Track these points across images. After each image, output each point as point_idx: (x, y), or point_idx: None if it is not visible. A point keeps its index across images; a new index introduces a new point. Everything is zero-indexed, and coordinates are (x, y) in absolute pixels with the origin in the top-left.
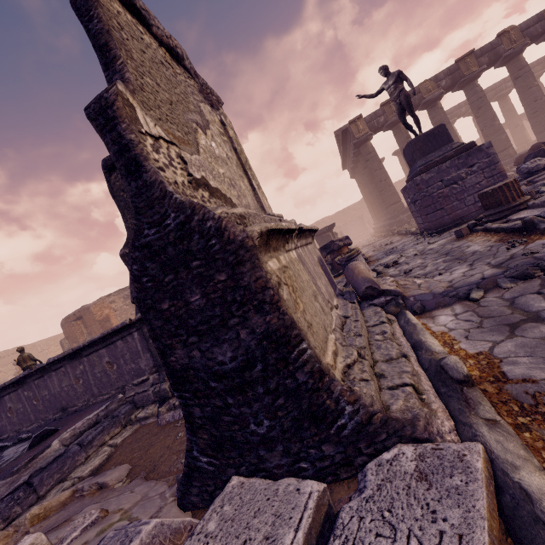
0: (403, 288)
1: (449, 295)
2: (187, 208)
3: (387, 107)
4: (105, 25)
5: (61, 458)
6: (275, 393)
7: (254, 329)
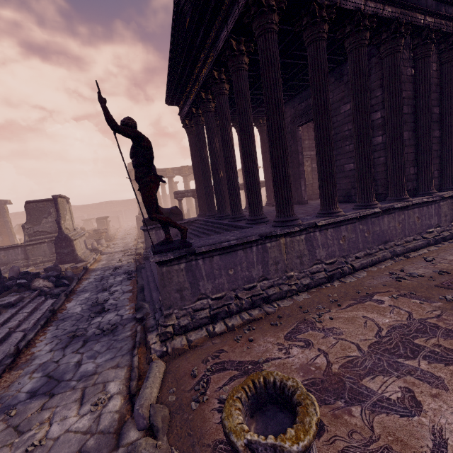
0: (104, 250)
1: (110, 253)
2: (66, 235)
3: None
4: (59, 207)
5: (2, 272)
6: (71, 256)
7: (71, 249)
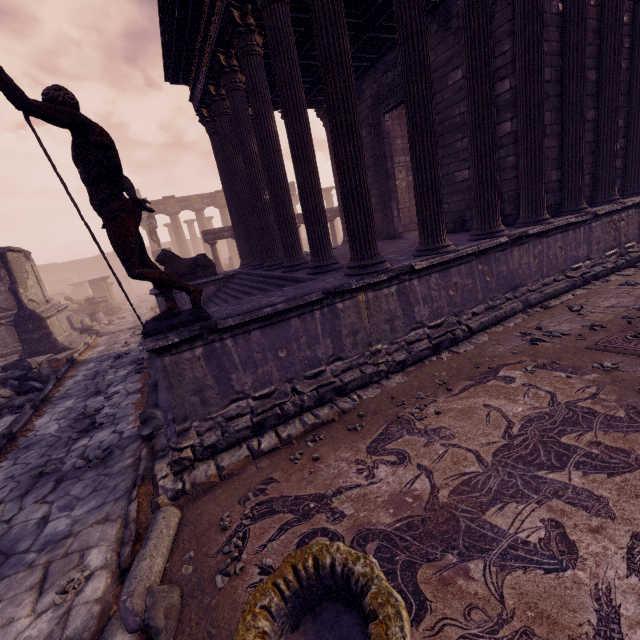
0: (104, 329)
1: (113, 332)
2: (32, 311)
3: (168, 201)
4: (11, 267)
5: None
6: (46, 343)
7: (43, 332)
